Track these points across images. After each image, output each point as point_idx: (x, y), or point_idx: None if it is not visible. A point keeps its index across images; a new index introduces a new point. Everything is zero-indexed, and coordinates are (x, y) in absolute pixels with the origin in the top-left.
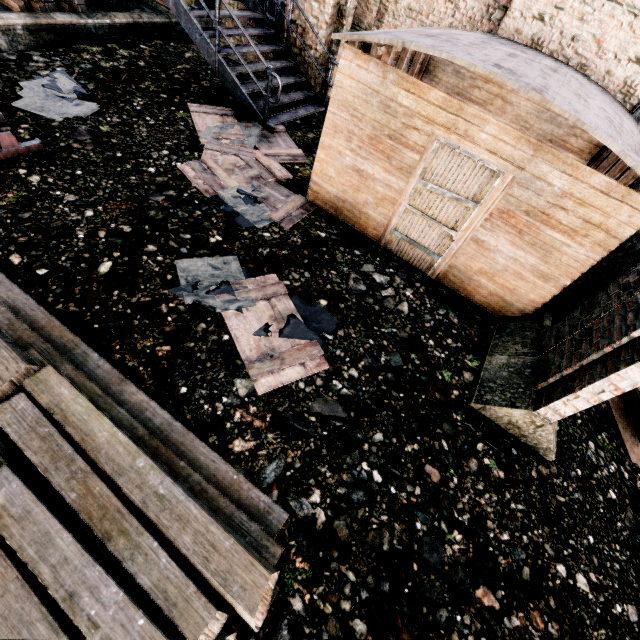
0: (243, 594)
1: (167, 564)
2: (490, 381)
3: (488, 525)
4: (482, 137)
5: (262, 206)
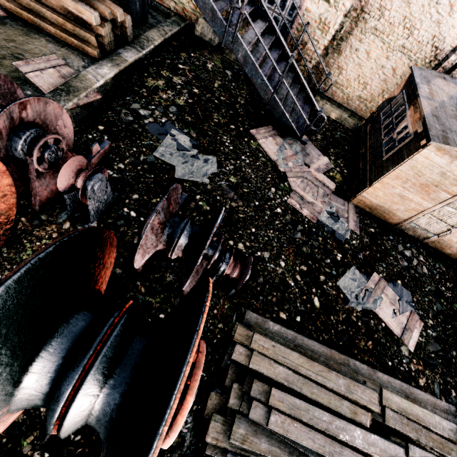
0: None
1: None
2: None
3: None
4: None
5: (341, 220)
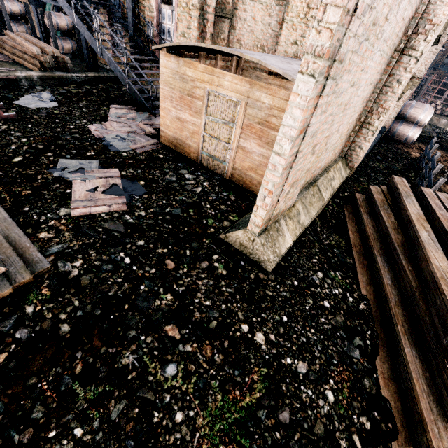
0: None
1: None
2: (237, 224)
3: (197, 295)
4: (226, 84)
5: (128, 142)
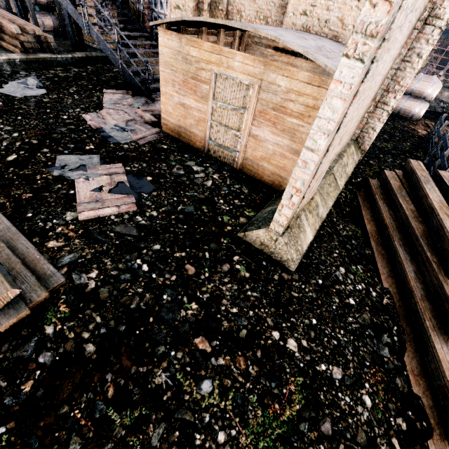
0: None
1: None
2: (255, 220)
3: (223, 302)
4: (236, 65)
5: (128, 133)
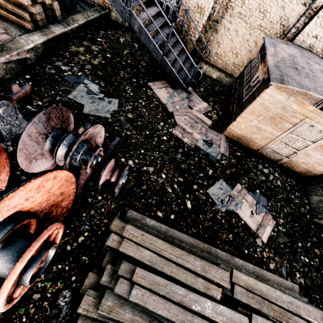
0: (322, 321)
1: (303, 322)
2: (317, 208)
3: None
4: None
5: (214, 146)
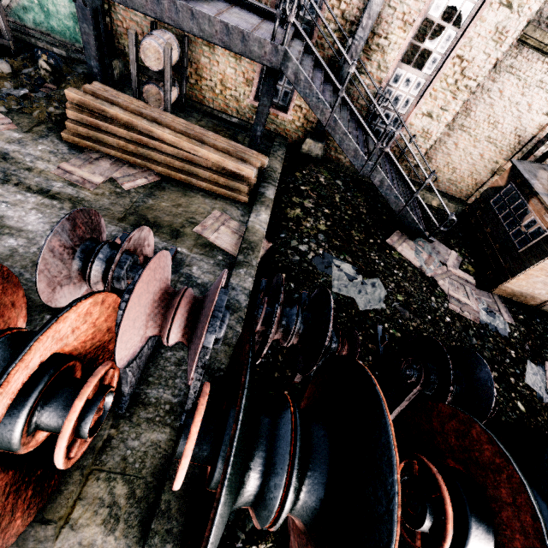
0: None
1: None
2: None
3: None
4: None
5: (496, 314)
